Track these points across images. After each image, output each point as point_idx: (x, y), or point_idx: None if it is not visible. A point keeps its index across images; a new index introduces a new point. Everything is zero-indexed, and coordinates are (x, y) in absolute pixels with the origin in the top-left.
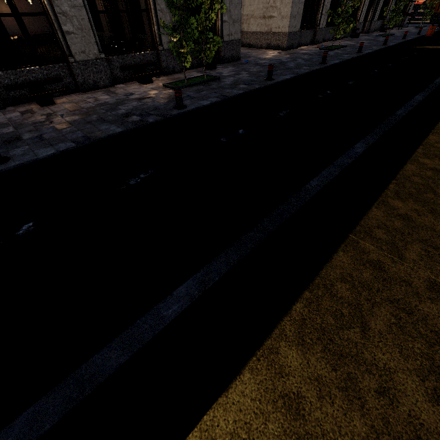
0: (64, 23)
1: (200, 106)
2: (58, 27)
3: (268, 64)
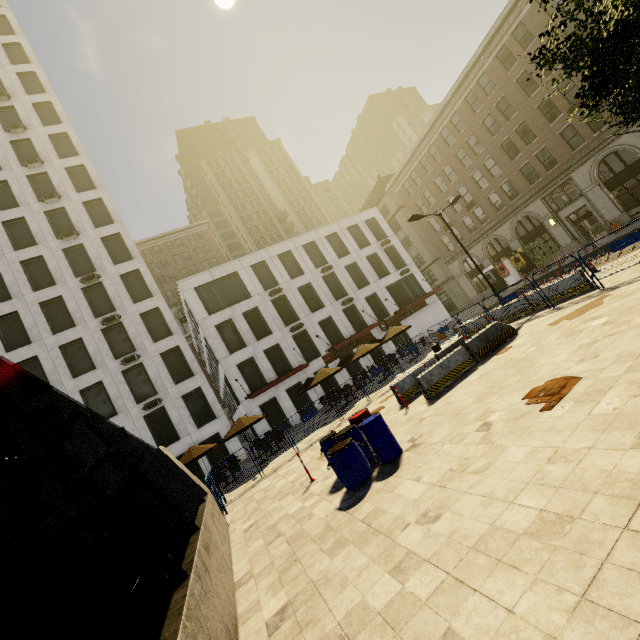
0: None
1: None
2: None
3: None
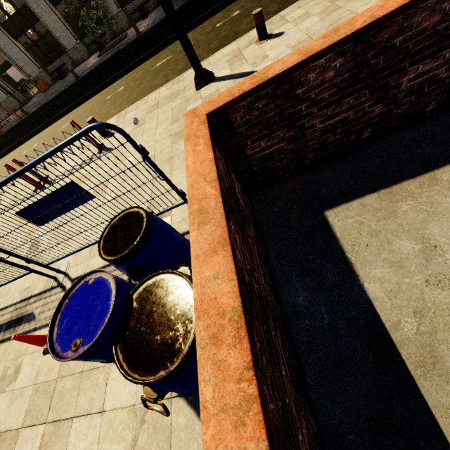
0: (56, 33)
1: (82, 76)
2: (55, 36)
3: None
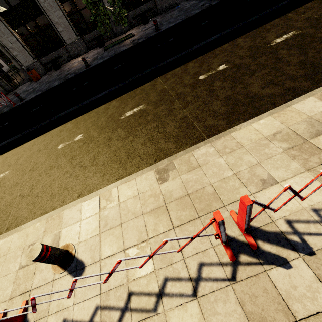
0: (58, 28)
1: (95, 65)
2: (57, 30)
3: (188, 6)
